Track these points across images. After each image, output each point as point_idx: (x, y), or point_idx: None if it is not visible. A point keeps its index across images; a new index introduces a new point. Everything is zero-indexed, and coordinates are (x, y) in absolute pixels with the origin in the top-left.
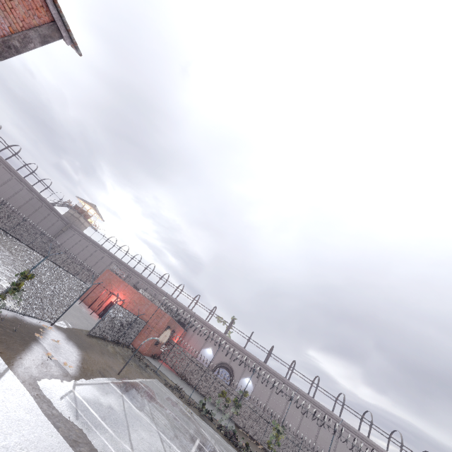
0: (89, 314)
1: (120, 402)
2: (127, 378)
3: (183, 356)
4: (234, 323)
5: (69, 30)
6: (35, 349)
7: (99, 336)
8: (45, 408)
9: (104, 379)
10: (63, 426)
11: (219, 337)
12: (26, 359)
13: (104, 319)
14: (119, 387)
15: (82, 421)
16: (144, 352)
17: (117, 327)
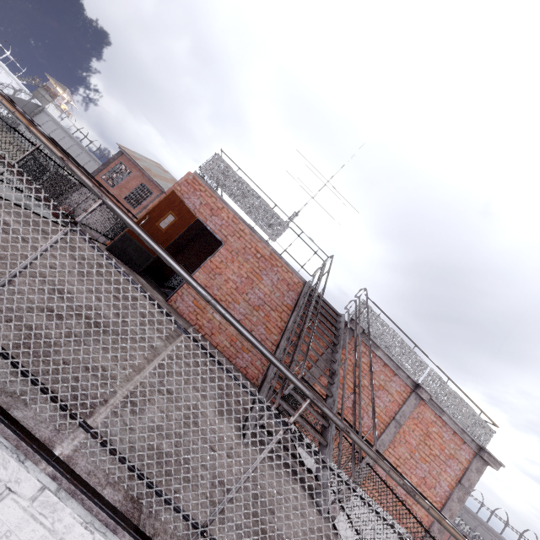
0: None
1: None
2: None
3: None
4: None
5: None
6: None
7: None
8: None
9: None
10: None
11: None
12: None
13: None
14: None
15: None
16: None
17: None
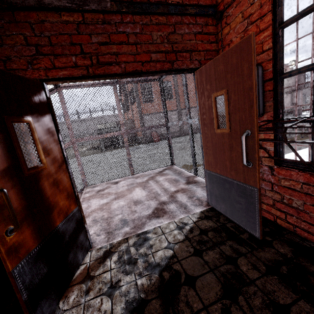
0: None
1: None
2: None
3: None
4: None
5: None
6: None
7: None
8: None
9: None
10: None
11: None
12: None
13: None
14: None
15: None
16: None
17: None
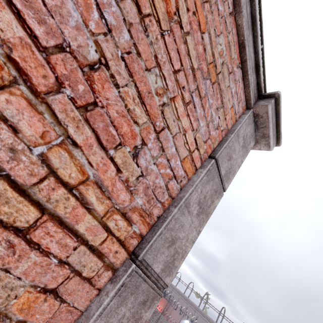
0: None
1: None
2: None
3: (160, 319)
4: (209, 299)
5: None
6: None
7: None
8: None
9: None
10: None
11: (194, 309)
12: None
13: None
14: None
15: None
16: None
17: None
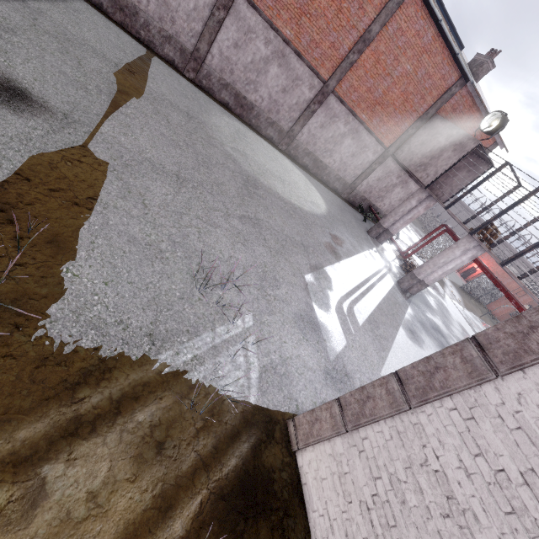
0: (455, 272)
1: (482, 328)
2: (484, 322)
3: None
4: None
5: (504, 146)
6: (446, 287)
7: (466, 291)
8: (458, 310)
9: (473, 314)
10: (465, 318)
11: None
12: (446, 290)
13: (472, 281)
14: (481, 322)
15: (470, 322)
16: (496, 316)
17: (480, 289)
